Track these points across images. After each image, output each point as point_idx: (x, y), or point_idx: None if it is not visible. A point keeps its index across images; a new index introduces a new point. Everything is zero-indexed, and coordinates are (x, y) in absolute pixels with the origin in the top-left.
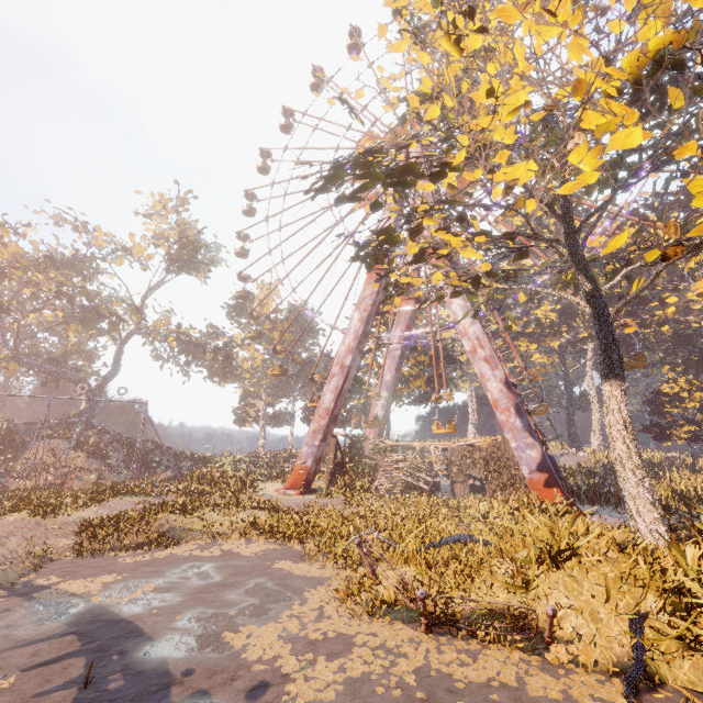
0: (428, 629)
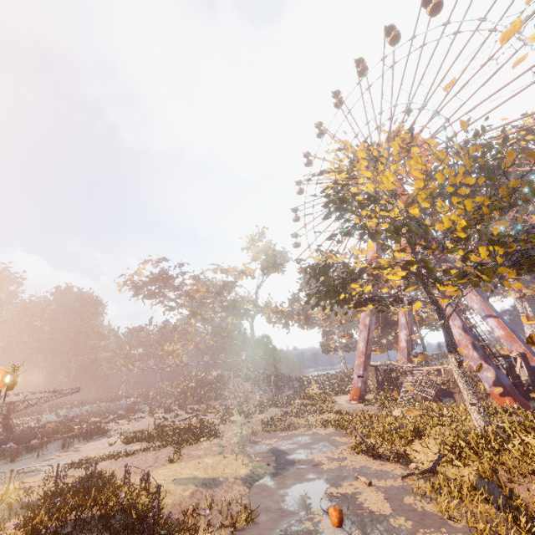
0: (374, 458)
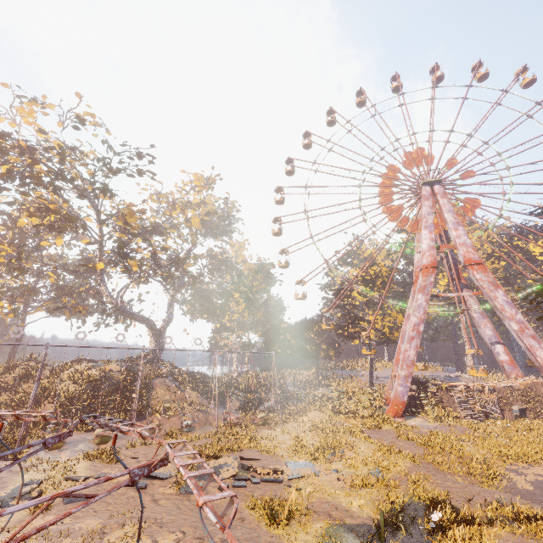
0: None
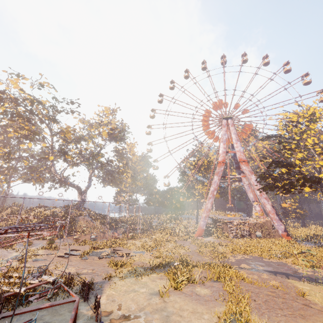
0: (322, 268)
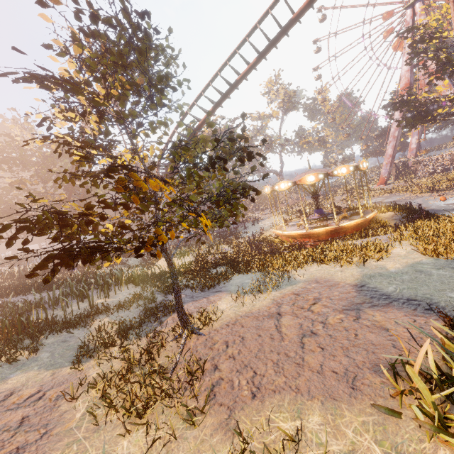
0: (431, 192)
